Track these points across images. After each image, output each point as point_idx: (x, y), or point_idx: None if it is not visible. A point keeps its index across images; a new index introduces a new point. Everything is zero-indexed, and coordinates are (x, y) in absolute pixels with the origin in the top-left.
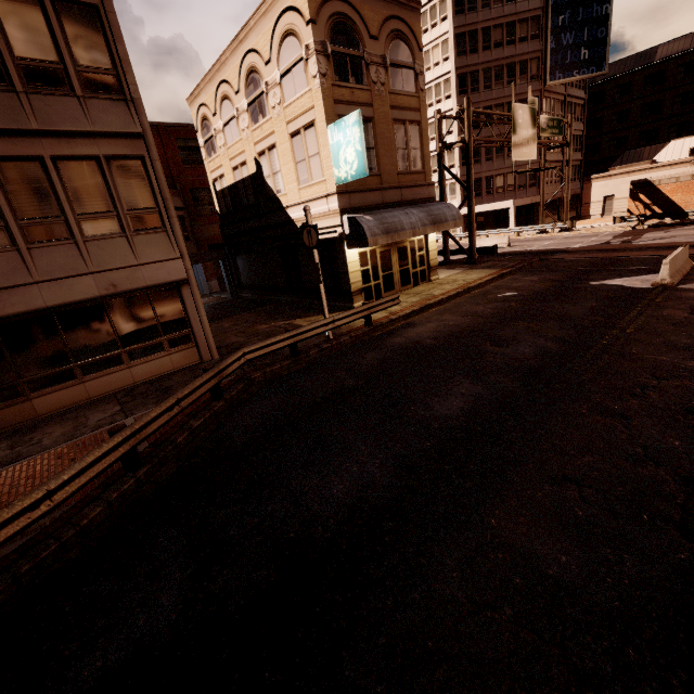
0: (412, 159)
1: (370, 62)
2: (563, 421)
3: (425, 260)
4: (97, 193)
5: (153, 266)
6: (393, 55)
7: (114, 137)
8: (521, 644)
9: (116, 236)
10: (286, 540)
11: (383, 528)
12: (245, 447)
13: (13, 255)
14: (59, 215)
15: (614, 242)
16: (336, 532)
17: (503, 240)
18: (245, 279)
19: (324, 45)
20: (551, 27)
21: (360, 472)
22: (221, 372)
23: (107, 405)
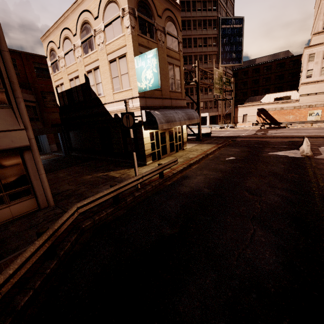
0: (176, 85)
1: (157, 28)
2: None
3: (181, 138)
4: None
5: None
6: (168, 29)
7: None
8: None
9: None
10: None
11: None
12: None
13: None
14: None
15: (258, 134)
16: None
17: (208, 130)
18: (74, 144)
19: (134, 10)
20: (221, 42)
21: None
22: (56, 231)
23: None
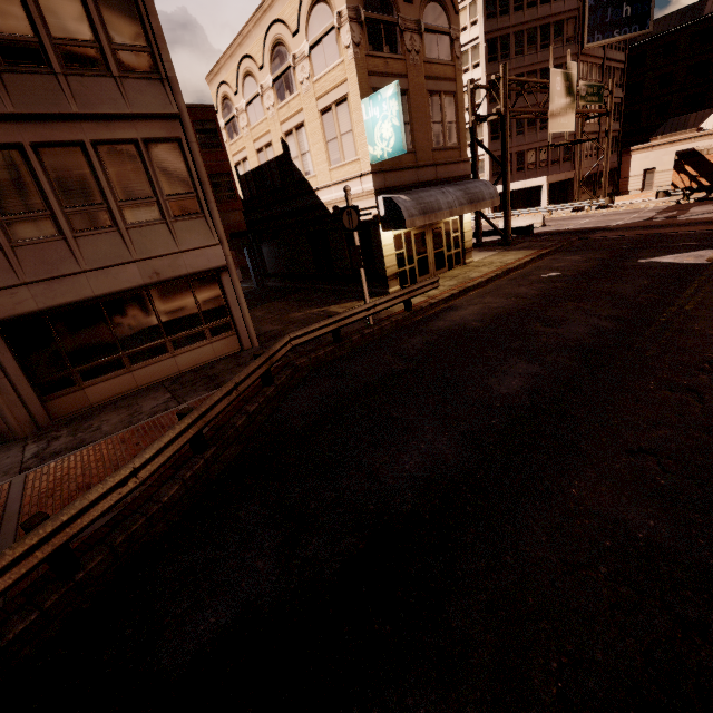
0: (447, 134)
1: (404, 28)
2: (631, 397)
3: (460, 242)
4: (136, 178)
5: (193, 253)
6: (428, 20)
7: (151, 119)
8: (621, 598)
9: (157, 223)
10: (368, 512)
11: (463, 499)
12: (306, 429)
13: (60, 244)
14: (101, 202)
15: (658, 218)
16: (416, 504)
17: (537, 219)
18: (271, 267)
19: (358, 11)
20: None
21: (429, 449)
22: (271, 358)
23: (157, 393)
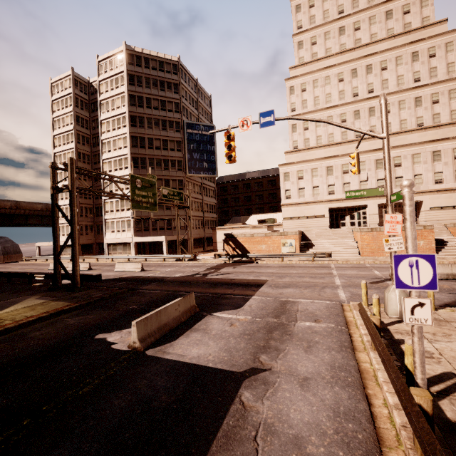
0: None
1: None
2: None
3: None
4: None
5: None
6: None
7: None
8: None
9: None
10: None
11: None
12: None
13: None
14: None
15: (200, 274)
16: None
17: (138, 265)
18: None
19: None
20: (187, 148)
21: None
22: None
23: None
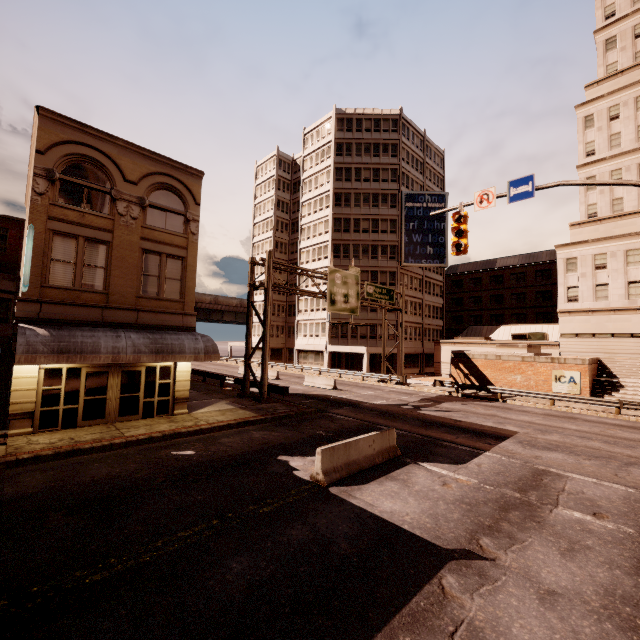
0: (166, 287)
1: (120, 198)
2: None
3: (171, 390)
4: None
5: None
6: (156, 200)
7: None
8: None
9: None
10: None
11: None
12: None
13: None
14: None
15: (409, 405)
16: None
17: (330, 381)
18: None
19: (51, 172)
20: (404, 228)
21: None
22: None
23: None
